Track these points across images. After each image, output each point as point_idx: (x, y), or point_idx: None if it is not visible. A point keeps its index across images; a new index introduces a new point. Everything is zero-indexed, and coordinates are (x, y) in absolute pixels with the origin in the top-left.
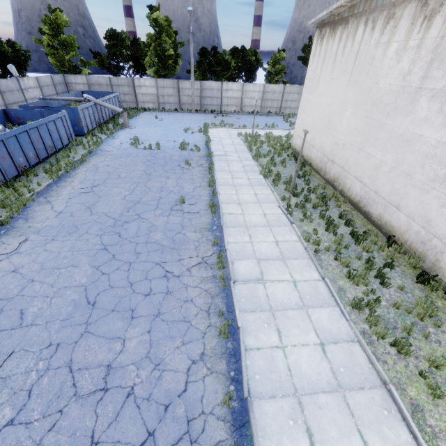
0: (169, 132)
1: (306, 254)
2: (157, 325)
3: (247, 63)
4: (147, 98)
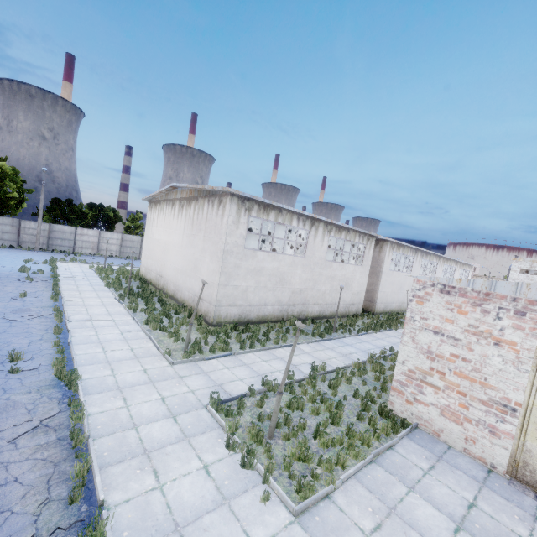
0: (4, 261)
1: (127, 313)
2: (4, 334)
3: (105, 217)
4: None
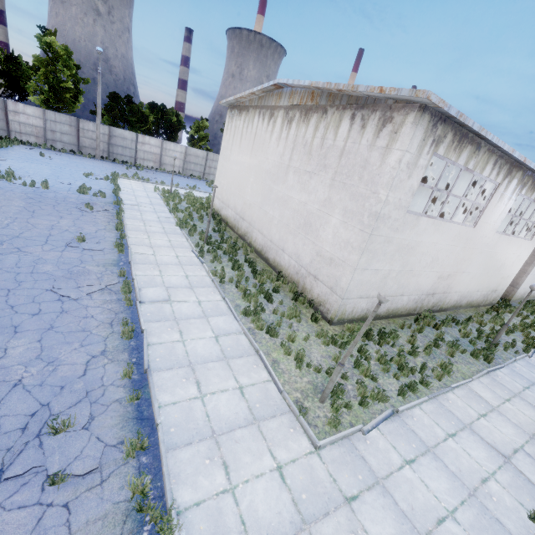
0: (62, 173)
1: (212, 284)
2: (50, 336)
3: (168, 122)
4: (27, 129)
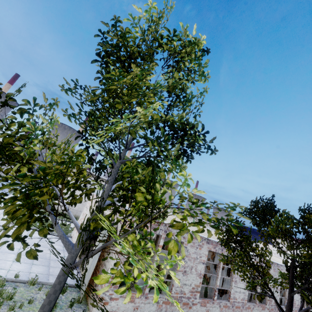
0: (8, 182)
1: None
2: None
3: None
4: None
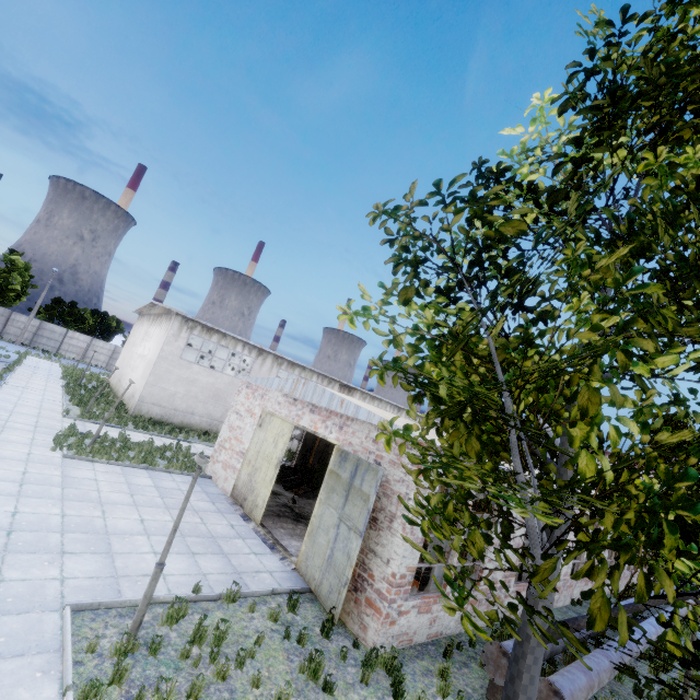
0: None
1: (62, 394)
2: None
3: (105, 325)
4: None
